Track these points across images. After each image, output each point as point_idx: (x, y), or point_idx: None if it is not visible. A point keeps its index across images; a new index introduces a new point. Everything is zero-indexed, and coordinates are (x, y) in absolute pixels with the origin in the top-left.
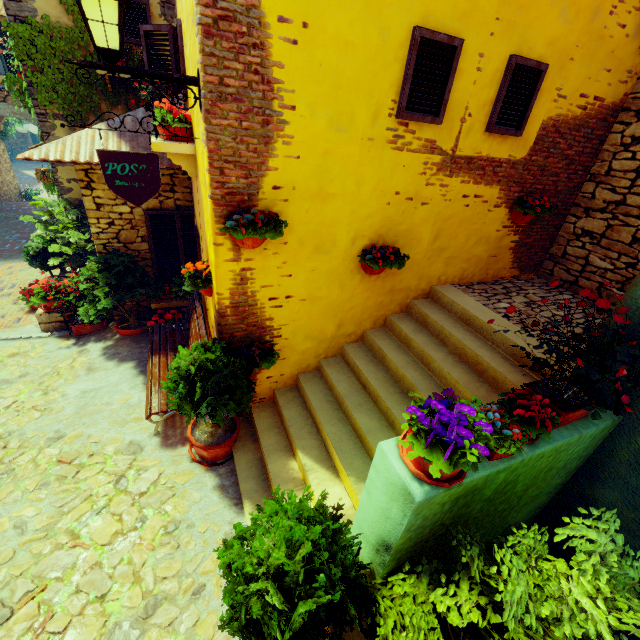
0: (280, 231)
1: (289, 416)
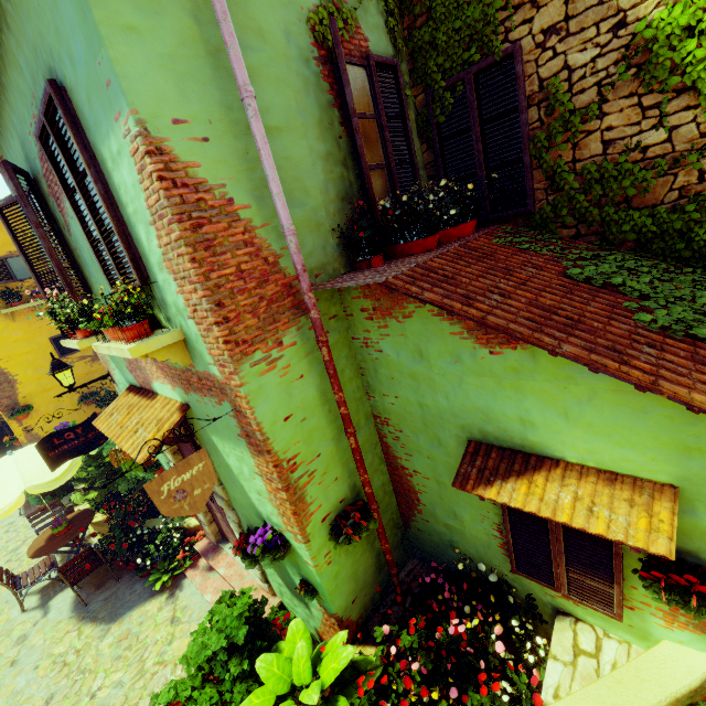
0: (32, 409)
1: None
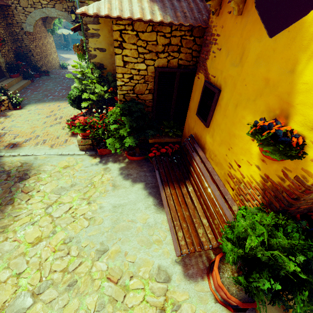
0: None
1: None
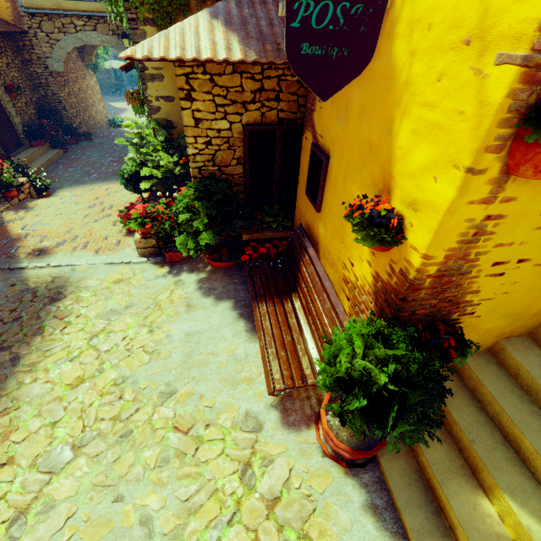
0: None
1: (463, 422)
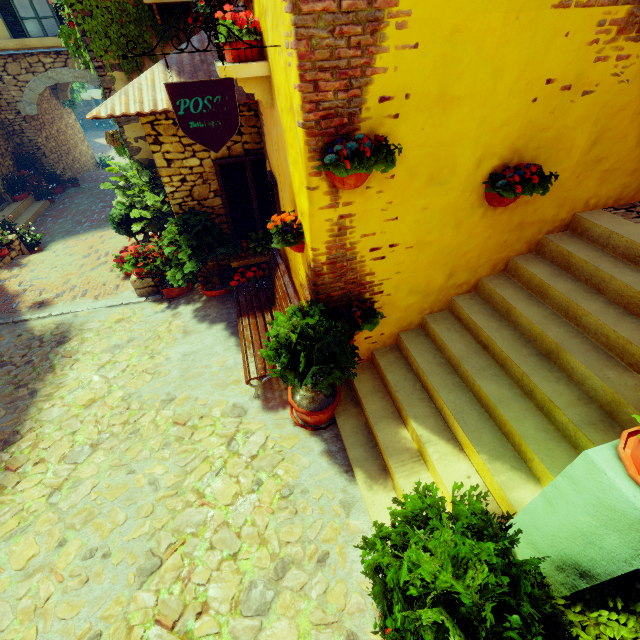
0: (391, 160)
1: (394, 380)
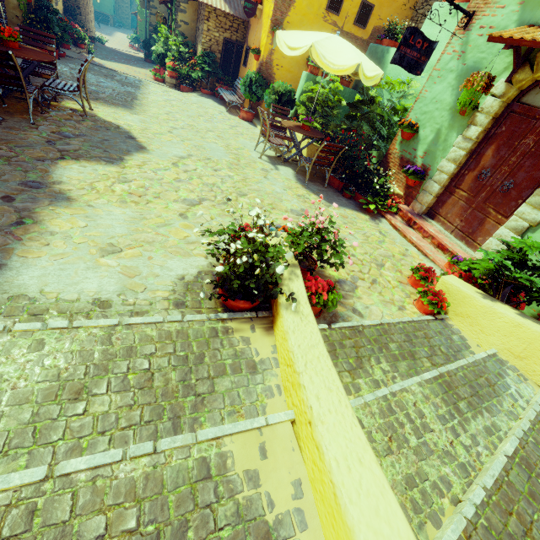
0: None
1: None
